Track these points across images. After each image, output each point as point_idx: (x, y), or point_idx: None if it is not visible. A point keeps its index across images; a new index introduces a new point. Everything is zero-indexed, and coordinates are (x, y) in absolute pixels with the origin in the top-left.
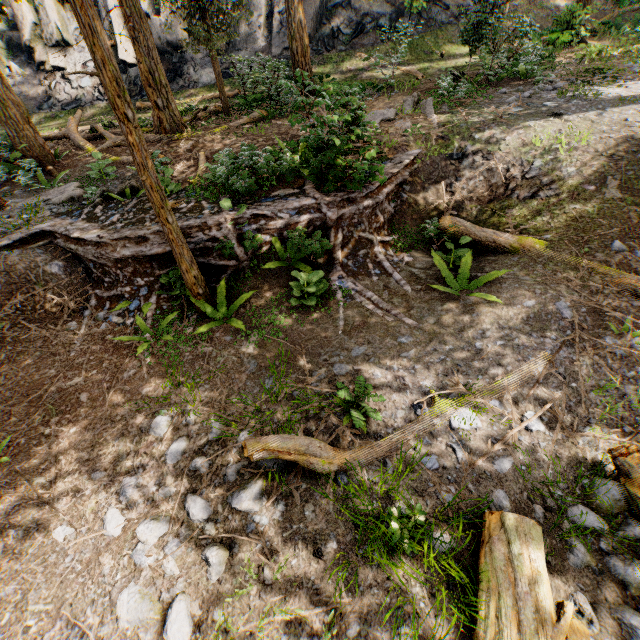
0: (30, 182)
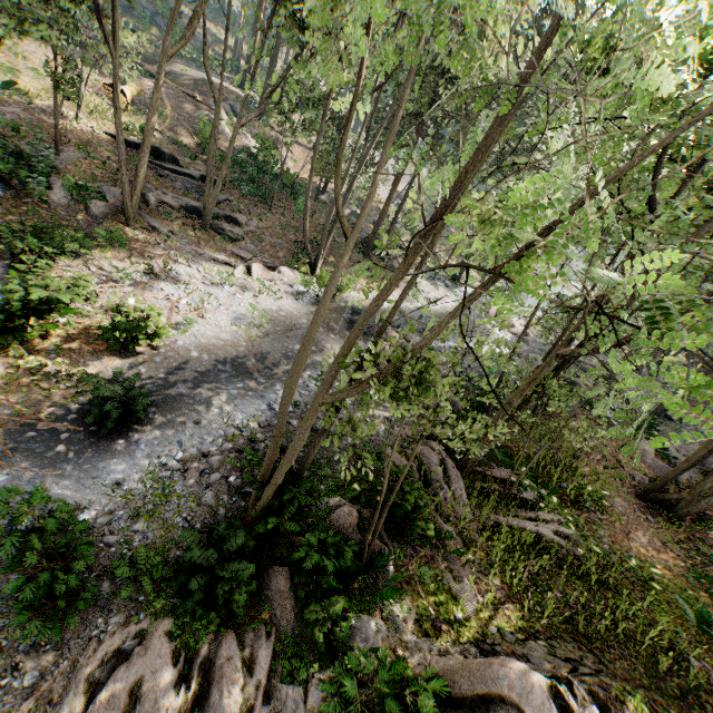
0: None
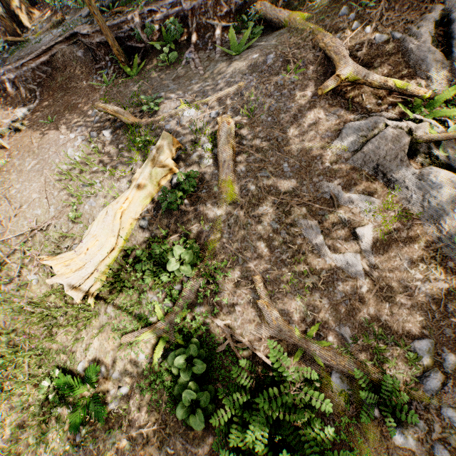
0: (74, 5)
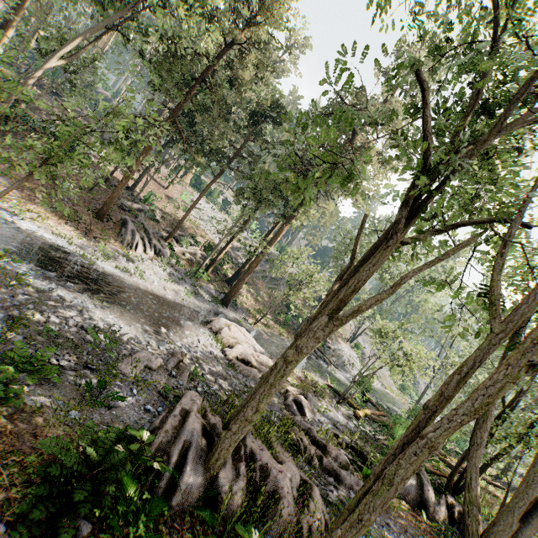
0: None
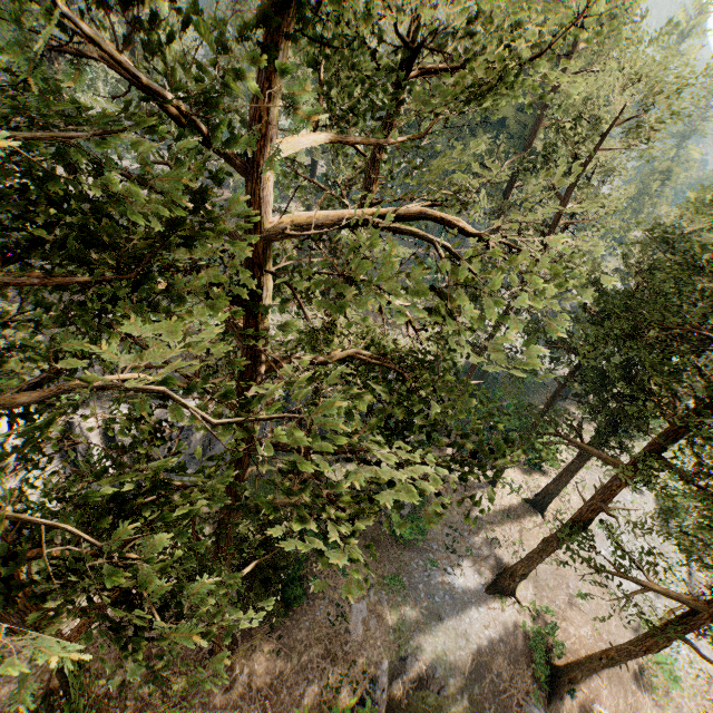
0: None
